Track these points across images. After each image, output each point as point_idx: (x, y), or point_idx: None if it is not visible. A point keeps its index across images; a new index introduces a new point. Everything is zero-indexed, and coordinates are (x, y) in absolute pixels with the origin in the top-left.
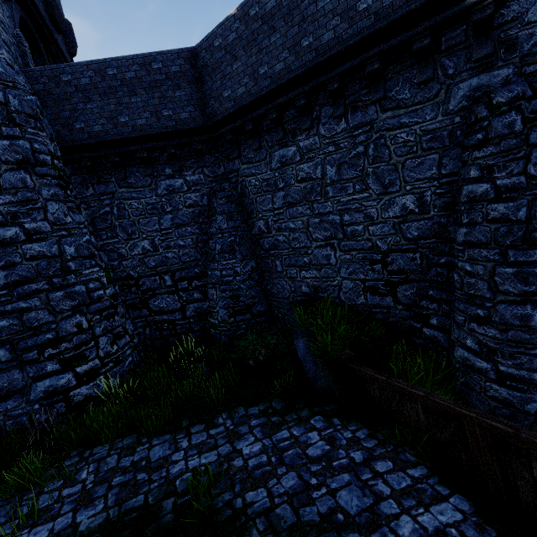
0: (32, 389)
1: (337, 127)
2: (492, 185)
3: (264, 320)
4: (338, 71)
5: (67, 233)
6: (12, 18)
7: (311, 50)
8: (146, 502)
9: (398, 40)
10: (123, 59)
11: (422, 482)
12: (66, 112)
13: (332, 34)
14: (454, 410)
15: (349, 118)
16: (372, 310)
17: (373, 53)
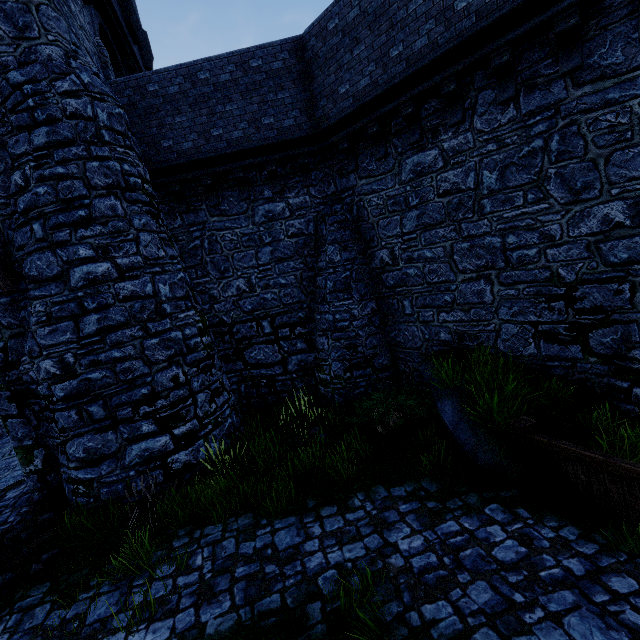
0: (127, 453)
1: (502, 117)
2: None
3: (388, 376)
4: (510, 37)
5: (161, 270)
6: (92, 24)
7: (470, 14)
8: (284, 604)
9: None
10: (217, 58)
11: None
12: (153, 129)
13: None
14: None
15: (521, 102)
16: (546, 364)
17: (569, 2)
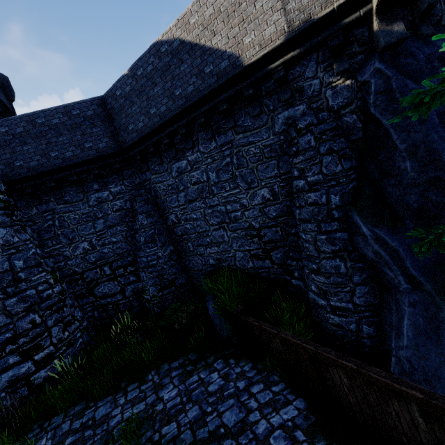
0: None
1: (211, 146)
2: (306, 181)
3: (186, 289)
4: (202, 111)
5: (16, 251)
6: None
7: (182, 98)
8: None
9: (234, 91)
10: (48, 110)
11: (279, 394)
12: (7, 155)
13: (193, 87)
14: (291, 341)
15: (217, 139)
16: (259, 271)
17: (221, 99)
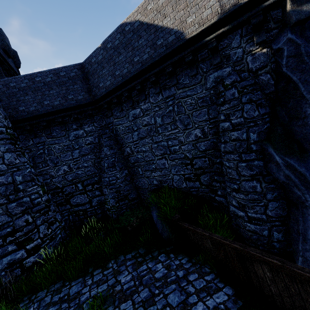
0: None
1: (158, 98)
2: (230, 123)
3: (136, 202)
4: (153, 72)
5: (17, 169)
6: None
7: (139, 63)
8: None
9: (178, 57)
10: (44, 72)
11: (211, 282)
12: (14, 102)
13: (148, 55)
14: (221, 241)
15: (163, 93)
16: (190, 190)
17: (168, 63)
